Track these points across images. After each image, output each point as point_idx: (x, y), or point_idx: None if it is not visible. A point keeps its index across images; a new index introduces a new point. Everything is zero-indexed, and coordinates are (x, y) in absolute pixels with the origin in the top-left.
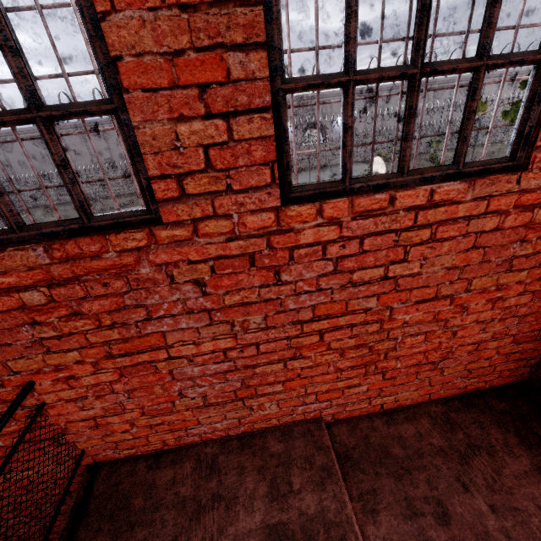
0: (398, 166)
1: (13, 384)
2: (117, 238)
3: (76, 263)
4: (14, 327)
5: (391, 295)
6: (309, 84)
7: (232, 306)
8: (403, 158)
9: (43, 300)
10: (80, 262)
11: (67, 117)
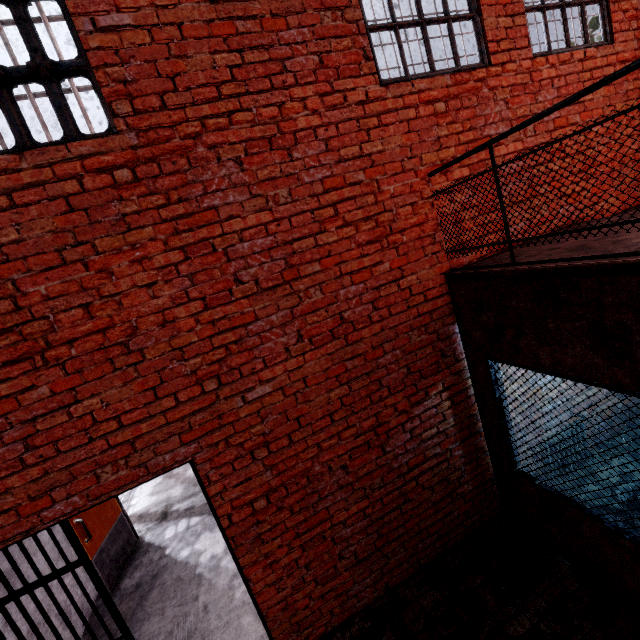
0: (566, 45)
1: (420, 176)
2: (475, 73)
3: (459, 86)
4: (429, 128)
5: (584, 114)
6: (532, 8)
7: (519, 118)
8: (568, 40)
9: (443, 110)
10: (460, 86)
11: (458, 19)
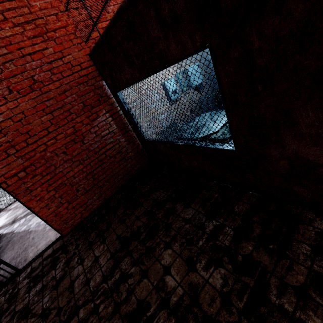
0: None
1: None
2: None
3: None
4: None
5: None
6: None
7: None
8: None
9: None
10: None
11: None
